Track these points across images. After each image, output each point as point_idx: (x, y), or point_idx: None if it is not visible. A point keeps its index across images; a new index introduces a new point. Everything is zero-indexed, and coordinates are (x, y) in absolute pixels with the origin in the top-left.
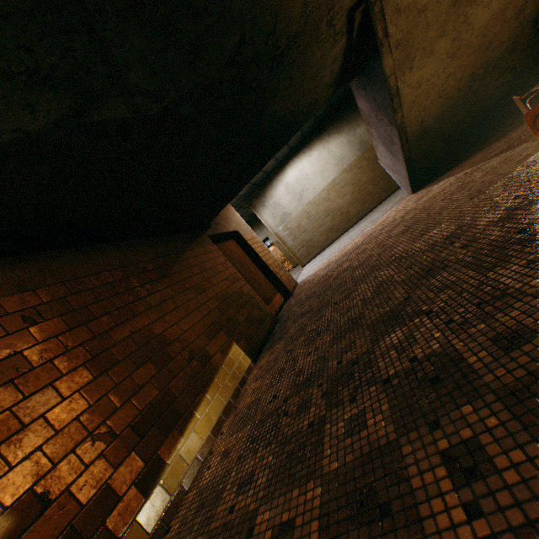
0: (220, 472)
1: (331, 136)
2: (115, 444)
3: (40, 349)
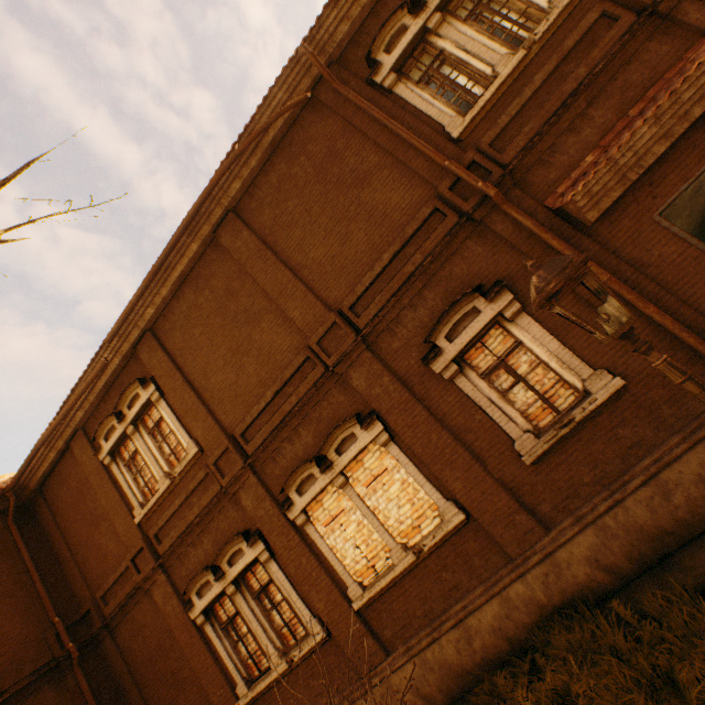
0: None
1: None
2: None
3: None
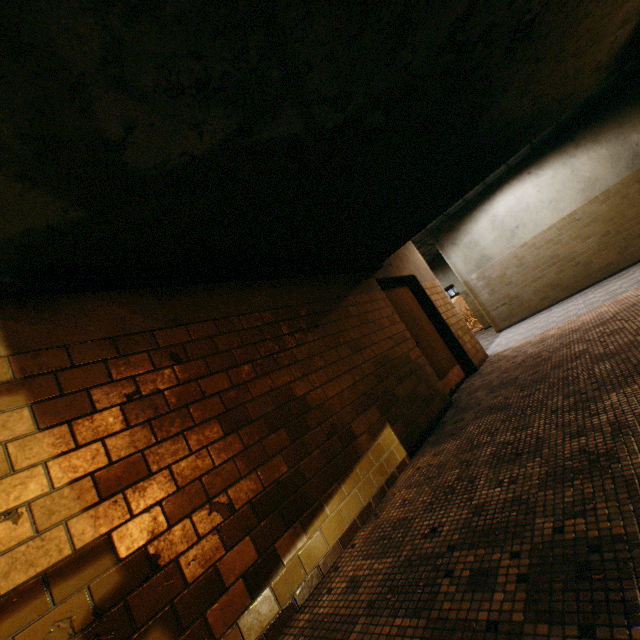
0: (341, 609)
1: (579, 148)
2: (231, 520)
3: (179, 391)
